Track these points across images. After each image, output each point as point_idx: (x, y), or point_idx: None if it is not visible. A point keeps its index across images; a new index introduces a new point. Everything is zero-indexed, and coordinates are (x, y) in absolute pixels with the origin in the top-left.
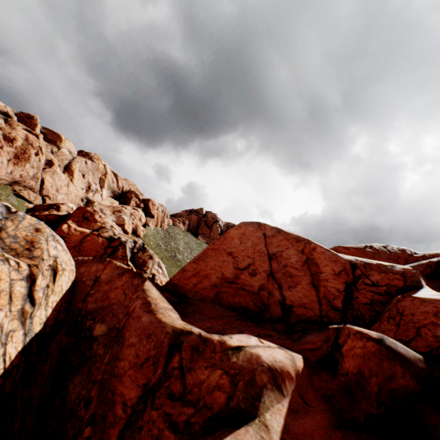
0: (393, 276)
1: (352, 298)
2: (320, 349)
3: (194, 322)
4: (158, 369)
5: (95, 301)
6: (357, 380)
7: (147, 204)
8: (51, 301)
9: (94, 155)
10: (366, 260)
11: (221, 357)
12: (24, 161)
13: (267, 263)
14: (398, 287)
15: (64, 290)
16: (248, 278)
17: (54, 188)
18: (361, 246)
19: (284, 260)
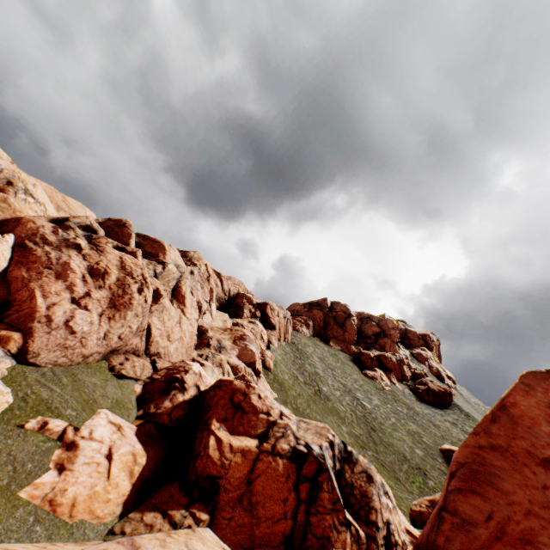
0: None
1: None
2: None
3: None
4: None
5: None
6: None
7: (264, 310)
8: None
9: (193, 254)
10: None
11: None
12: (123, 310)
13: None
14: None
15: None
16: None
17: (164, 336)
18: None
19: None
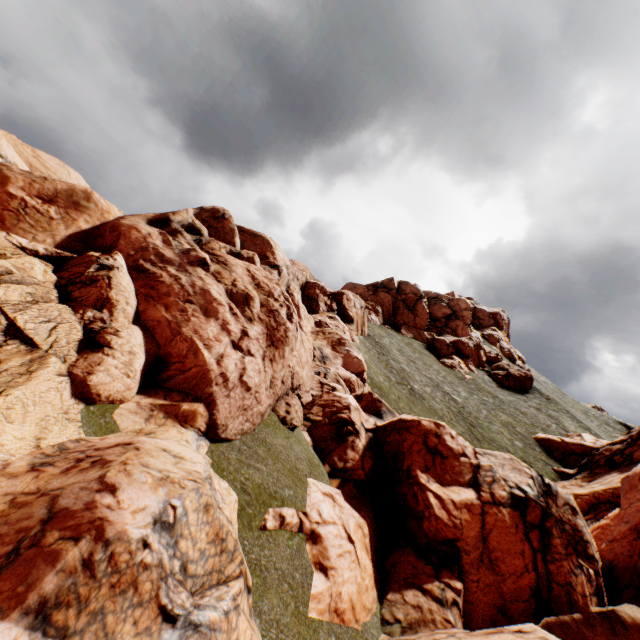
0: None
1: None
2: None
3: None
4: None
5: None
6: None
7: (340, 302)
8: None
9: None
10: None
11: None
12: (280, 346)
13: None
14: None
15: None
16: None
17: (299, 364)
18: None
19: None
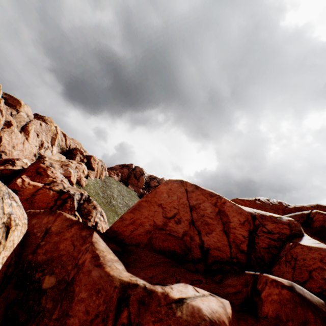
0: (282, 226)
1: (254, 243)
2: (241, 292)
3: (137, 273)
4: (107, 325)
5: (45, 252)
6: (276, 323)
7: (89, 159)
8: (2, 257)
9: (48, 118)
10: (260, 212)
11: (166, 312)
12: None
13: (189, 213)
14: (286, 234)
15: (15, 244)
16: (174, 225)
17: (11, 145)
18: (252, 199)
19: (201, 211)
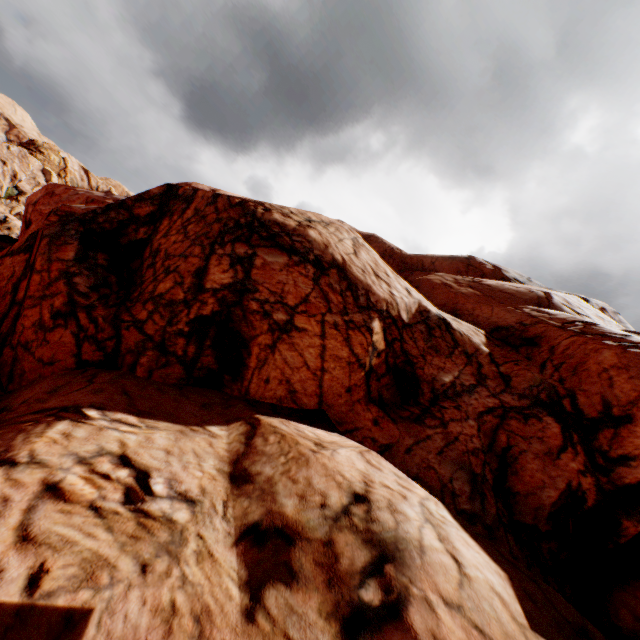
0: None
1: None
2: None
3: None
4: None
5: None
6: None
7: None
8: None
9: (43, 145)
10: None
11: None
12: None
13: None
14: None
15: None
16: None
17: None
18: None
19: None
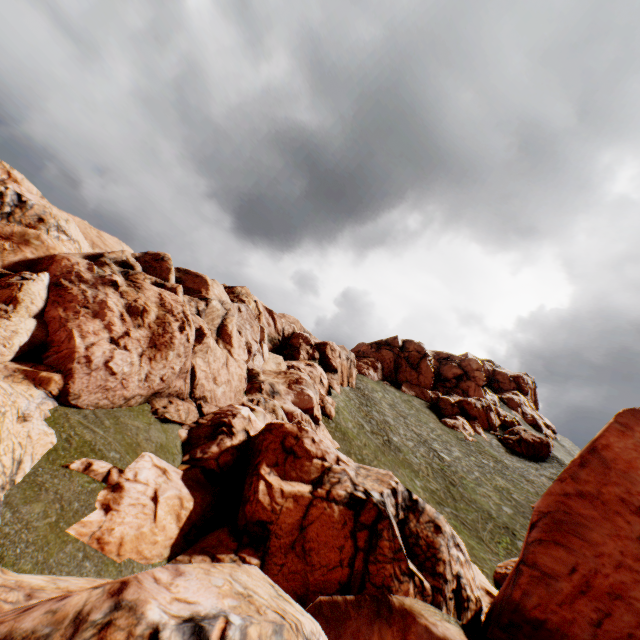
0: None
1: None
2: None
3: None
4: None
5: None
6: None
7: (323, 351)
8: None
9: (241, 290)
10: None
11: None
12: (164, 349)
13: None
14: None
15: None
16: None
17: (210, 379)
18: None
19: None
